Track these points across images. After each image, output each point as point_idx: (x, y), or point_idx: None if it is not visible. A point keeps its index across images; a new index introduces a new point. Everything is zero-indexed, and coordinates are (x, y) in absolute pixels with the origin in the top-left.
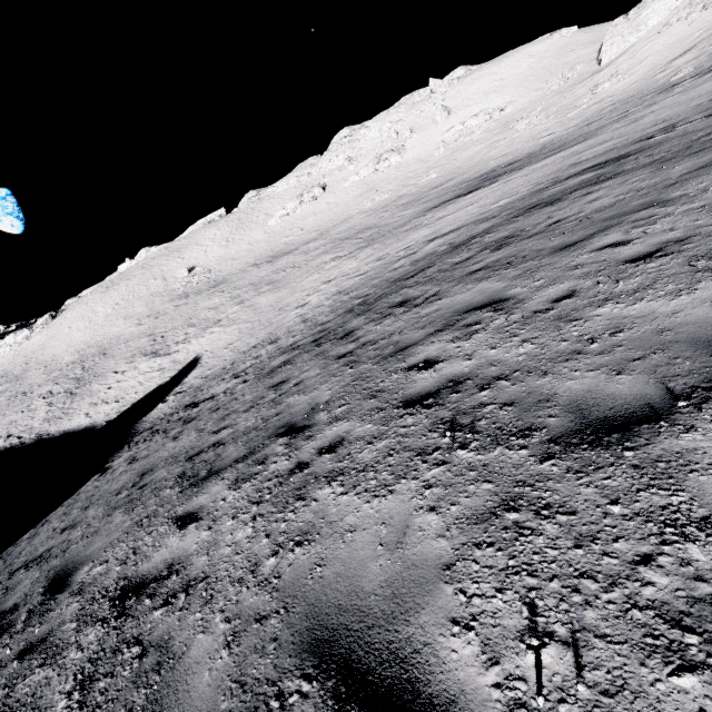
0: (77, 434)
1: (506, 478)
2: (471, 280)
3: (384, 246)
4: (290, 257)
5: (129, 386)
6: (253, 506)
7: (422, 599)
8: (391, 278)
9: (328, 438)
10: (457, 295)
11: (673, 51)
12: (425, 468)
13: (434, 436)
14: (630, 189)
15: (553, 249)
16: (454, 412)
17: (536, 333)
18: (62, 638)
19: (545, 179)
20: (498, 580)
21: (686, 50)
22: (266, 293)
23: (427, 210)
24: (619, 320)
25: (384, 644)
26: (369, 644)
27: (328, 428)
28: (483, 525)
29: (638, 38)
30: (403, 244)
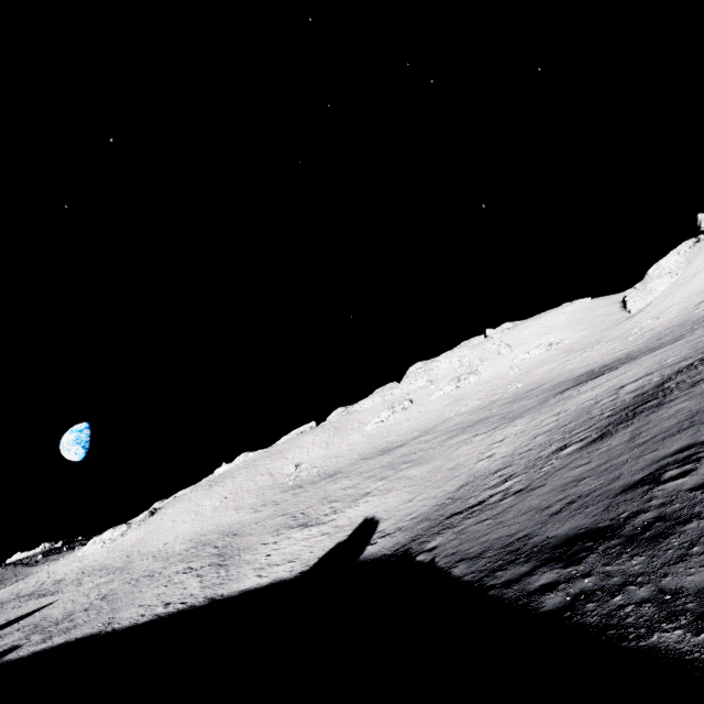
0: (266, 587)
1: None
2: None
3: (543, 412)
4: (408, 447)
5: (295, 550)
6: None
7: None
8: (622, 400)
9: None
10: None
11: (694, 300)
12: None
13: None
14: None
15: None
16: None
17: None
18: None
19: (698, 344)
20: None
21: None
22: (410, 467)
23: (557, 394)
24: None
25: None
26: None
27: None
28: None
29: (653, 297)
30: (575, 402)
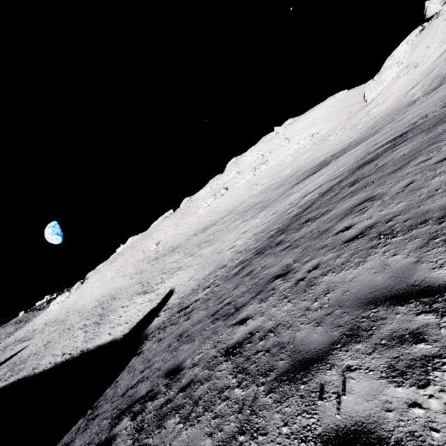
0: (106, 345)
1: (425, 234)
2: (346, 199)
3: (273, 207)
4: (215, 227)
5: (132, 313)
6: (283, 300)
7: (412, 272)
8: (289, 217)
9: (309, 267)
10: (342, 205)
11: (406, 88)
12: (378, 249)
13: (374, 242)
14: (417, 143)
15: (388, 174)
16: (378, 233)
17: (403, 198)
18: (204, 375)
19: (361, 154)
20: (445, 253)
21: (414, 86)
22: (206, 247)
23: (292, 186)
24: (445, 180)
25: (404, 286)
26: (397, 290)
27: (305, 265)
28: (425, 247)
29: (383, 87)
30: (286, 203)
